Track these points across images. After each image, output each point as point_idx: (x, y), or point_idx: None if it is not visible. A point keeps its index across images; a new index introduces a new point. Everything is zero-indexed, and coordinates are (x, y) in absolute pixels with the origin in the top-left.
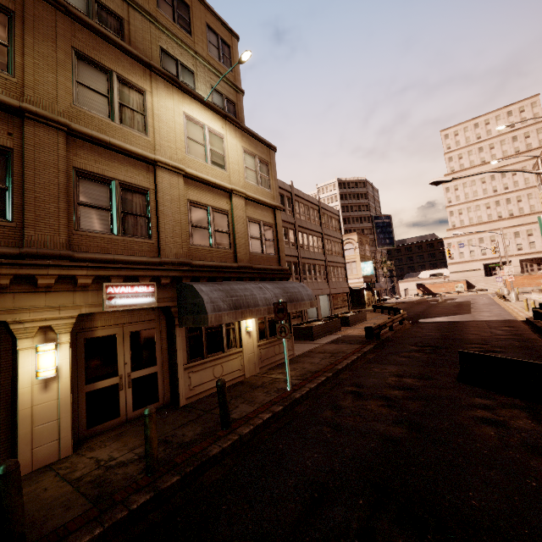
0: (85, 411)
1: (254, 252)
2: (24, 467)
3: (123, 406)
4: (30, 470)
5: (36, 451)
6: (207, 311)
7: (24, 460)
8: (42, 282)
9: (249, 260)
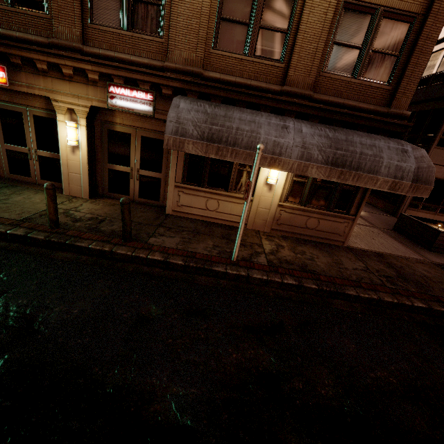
0: (108, 180)
1: (332, 73)
2: (66, 191)
3: (132, 190)
4: (69, 194)
5: (71, 186)
6: (165, 130)
7: (66, 187)
8: (66, 72)
9: (311, 84)
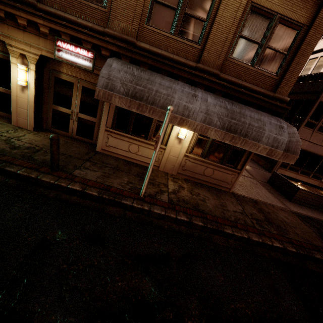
0: (52, 118)
1: (236, 59)
2: (14, 122)
3: (71, 129)
4: (17, 125)
5: (19, 119)
6: (97, 83)
7: (14, 119)
8: (21, 22)
9: (219, 66)
